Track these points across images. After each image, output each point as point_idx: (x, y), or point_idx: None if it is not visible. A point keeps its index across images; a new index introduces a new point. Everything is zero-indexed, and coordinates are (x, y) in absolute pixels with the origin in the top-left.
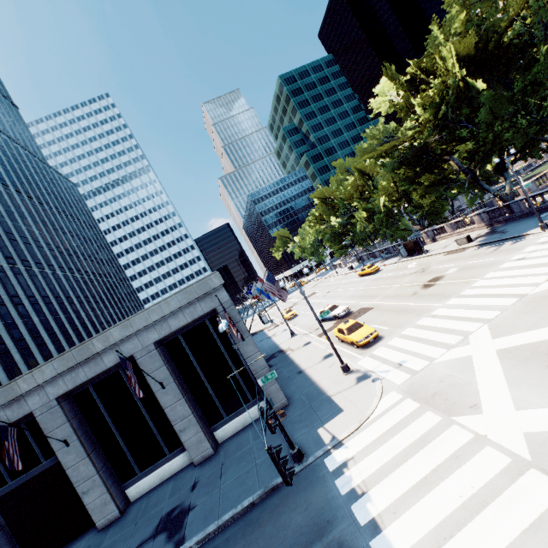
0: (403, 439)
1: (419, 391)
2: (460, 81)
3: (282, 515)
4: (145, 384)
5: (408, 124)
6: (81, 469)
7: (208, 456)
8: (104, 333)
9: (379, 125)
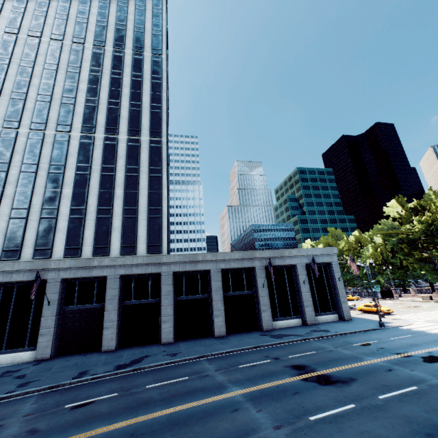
0: (436, 326)
1: (435, 322)
2: None
3: (389, 332)
4: (291, 280)
5: (408, 226)
6: (265, 300)
7: (314, 324)
8: (290, 250)
9: (389, 220)
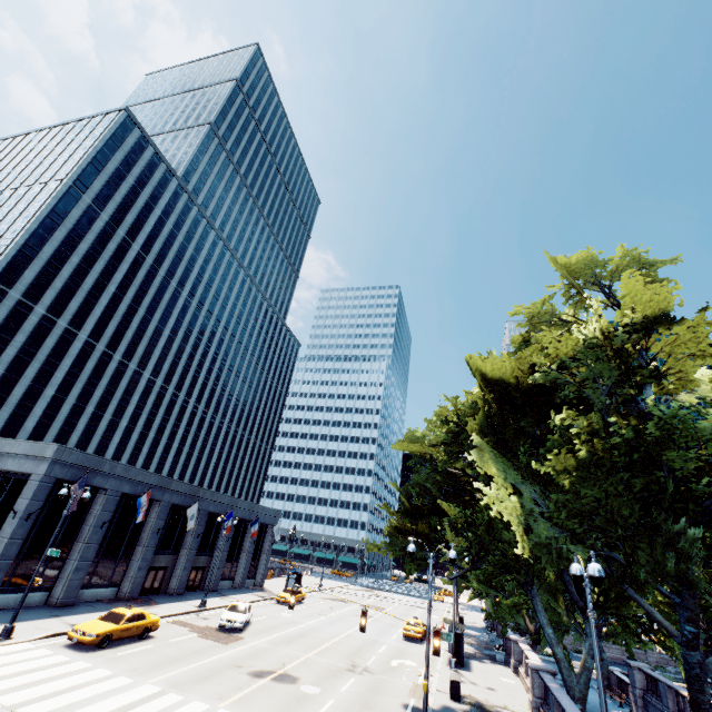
0: None
1: None
2: (495, 410)
3: None
4: None
5: None
6: None
7: None
8: None
9: None
